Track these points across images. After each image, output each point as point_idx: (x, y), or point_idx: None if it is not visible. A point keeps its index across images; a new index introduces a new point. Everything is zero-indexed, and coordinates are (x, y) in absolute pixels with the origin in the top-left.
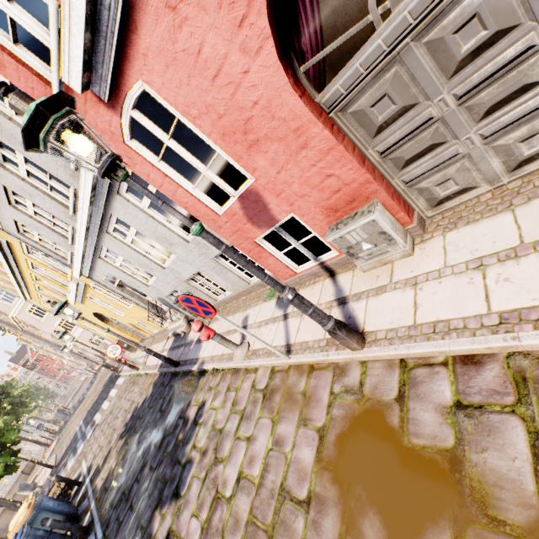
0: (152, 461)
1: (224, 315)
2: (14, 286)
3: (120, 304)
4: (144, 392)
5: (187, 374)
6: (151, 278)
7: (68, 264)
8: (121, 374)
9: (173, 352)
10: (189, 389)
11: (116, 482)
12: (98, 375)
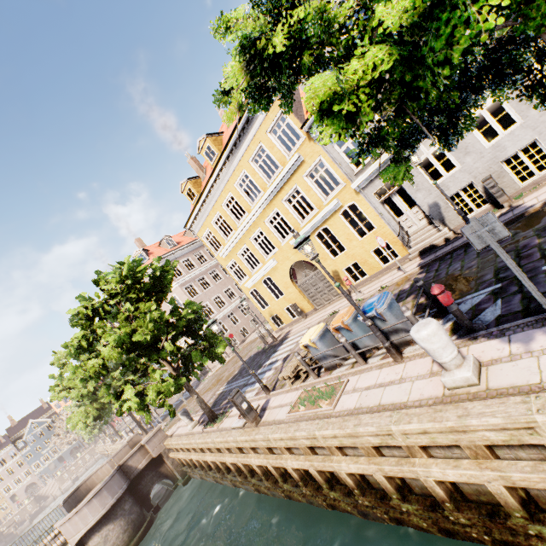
0: (539, 237)
1: (544, 186)
2: (224, 239)
3: (354, 234)
4: (401, 285)
5: (512, 223)
6: (446, 173)
7: (349, 177)
8: (293, 333)
9: (442, 249)
10: (544, 211)
11: (458, 287)
12: (206, 378)
